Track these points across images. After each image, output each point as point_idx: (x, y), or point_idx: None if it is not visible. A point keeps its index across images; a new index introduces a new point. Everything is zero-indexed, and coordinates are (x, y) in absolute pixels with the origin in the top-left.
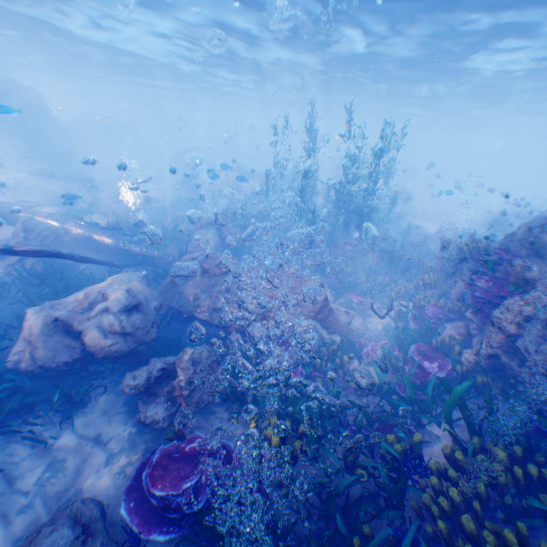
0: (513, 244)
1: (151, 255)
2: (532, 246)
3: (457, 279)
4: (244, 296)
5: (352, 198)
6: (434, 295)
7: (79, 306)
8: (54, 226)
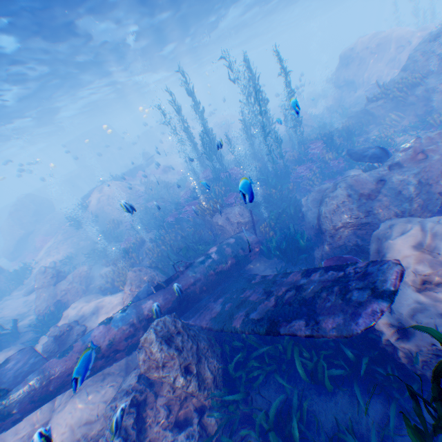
0: (423, 65)
1: (241, 256)
2: (440, 56)
3: (434, 95)
4: (432, 175)
5: (268, 120)
6: (412, 120)
7: (437, 289)
8: (127, 330)
